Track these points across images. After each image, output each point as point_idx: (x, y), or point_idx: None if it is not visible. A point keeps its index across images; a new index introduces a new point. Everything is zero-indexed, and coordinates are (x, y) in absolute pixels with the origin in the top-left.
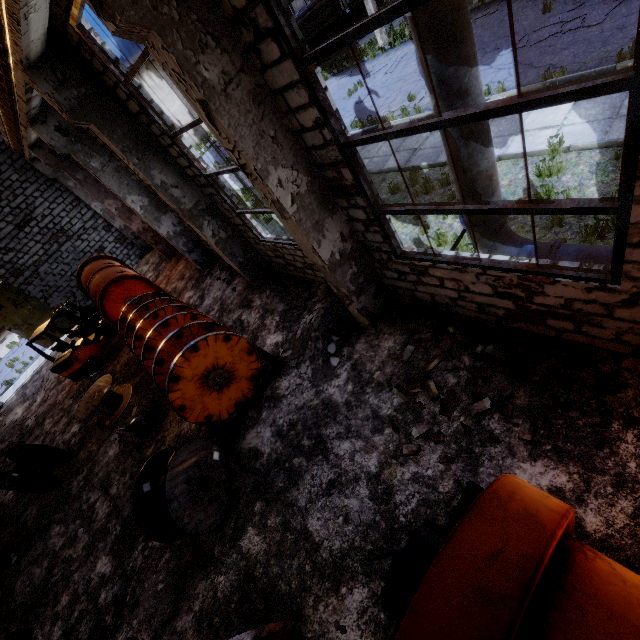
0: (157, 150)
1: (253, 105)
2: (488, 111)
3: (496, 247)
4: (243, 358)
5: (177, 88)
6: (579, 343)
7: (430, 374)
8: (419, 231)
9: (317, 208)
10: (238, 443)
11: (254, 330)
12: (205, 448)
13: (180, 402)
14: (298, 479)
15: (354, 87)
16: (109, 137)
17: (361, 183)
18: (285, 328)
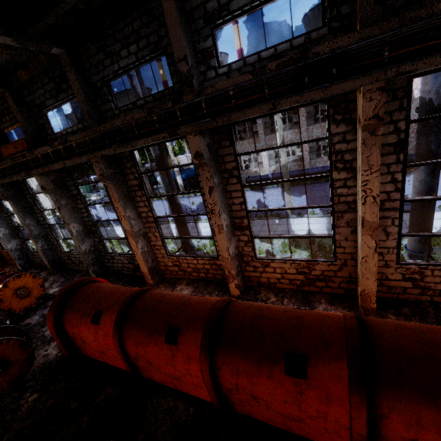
0: (32, 213)
1: (72, 209)
2: (115, 220)
3: None
4: (38, 287)
5: (53, 203)
6: None
7: None
8: None
9: (84, 235)
10: (19, 324)
11: (45, 289)
12: (5, 316)
13: (1, 297)
14: (46, 325)
15: None
16: (16, 206)
17: (97, 231)
18: (62, 285)
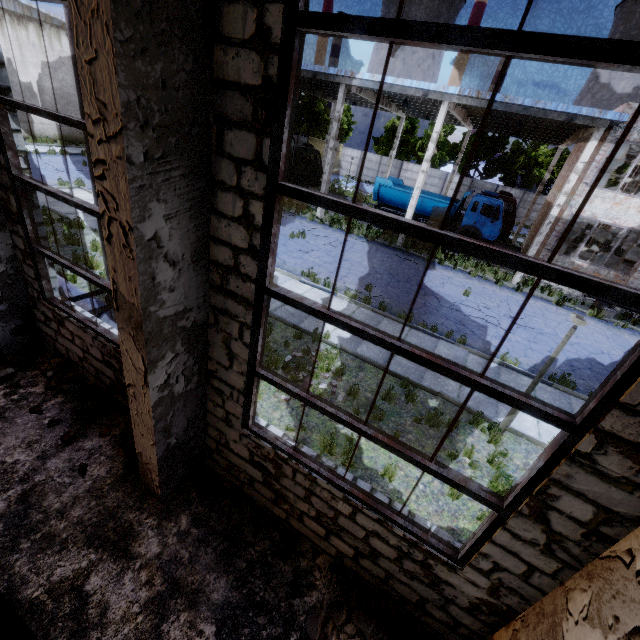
0: (196, 172)
1: None
2: None
3: None
4: None
5: None
6: None
7: None
8: (448, 491)
9: None
10: None
11: None
12: None
13: None
14: None
15: (298, 233)
16: (122, 48)
17: None
18: None
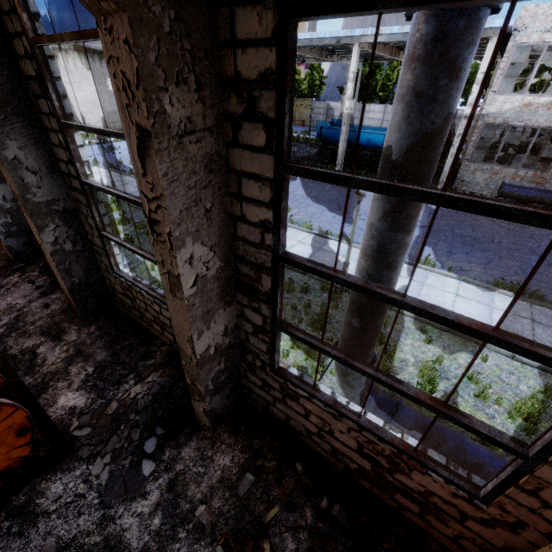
0: (32, 124)
1: (203, 169)
2: (460, 324)
3: (355, 387)
4: (5, 440)
5: (114, 94)
6: (415, 523)
7: (266, 527)
8: None
9: (216, 296)
10: None
11: (48, 374)
12: None
13: None
14: None
15: None
16: None
17: (277, 296)
18: (96, 388)
